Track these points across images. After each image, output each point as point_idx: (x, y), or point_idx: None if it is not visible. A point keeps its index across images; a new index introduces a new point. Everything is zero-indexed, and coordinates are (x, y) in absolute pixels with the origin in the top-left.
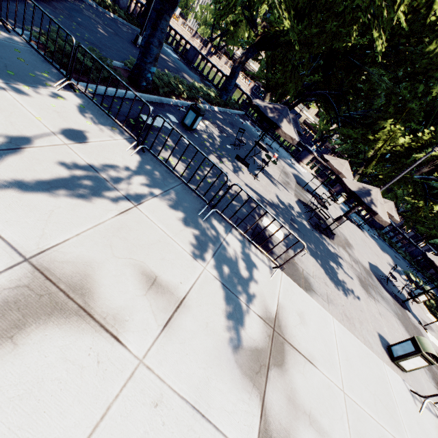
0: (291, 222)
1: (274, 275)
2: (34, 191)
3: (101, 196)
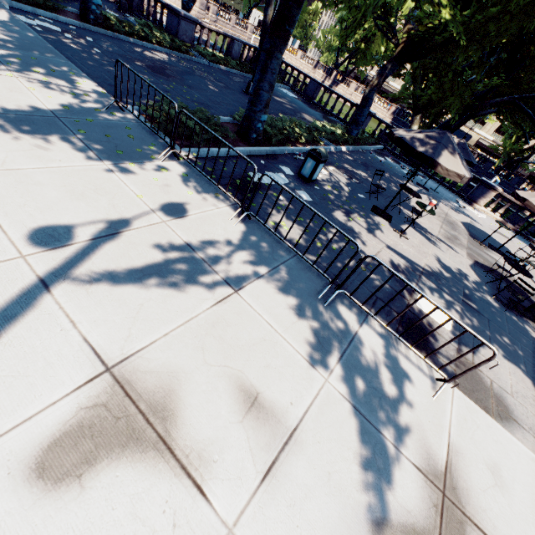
0: (465, 300)
1: (439, 393)
2: (126, 281)
3: (196, 281)
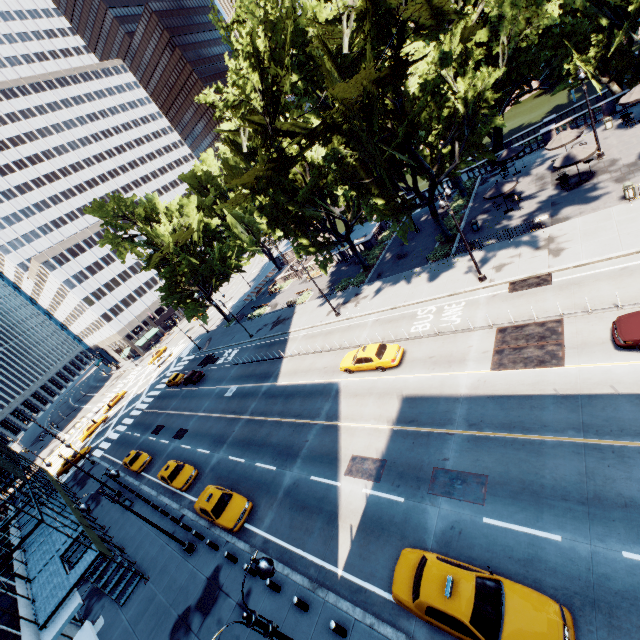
0: (552, 205)
1: (543, 231)
2: (481, 266)
3: (488, 259)
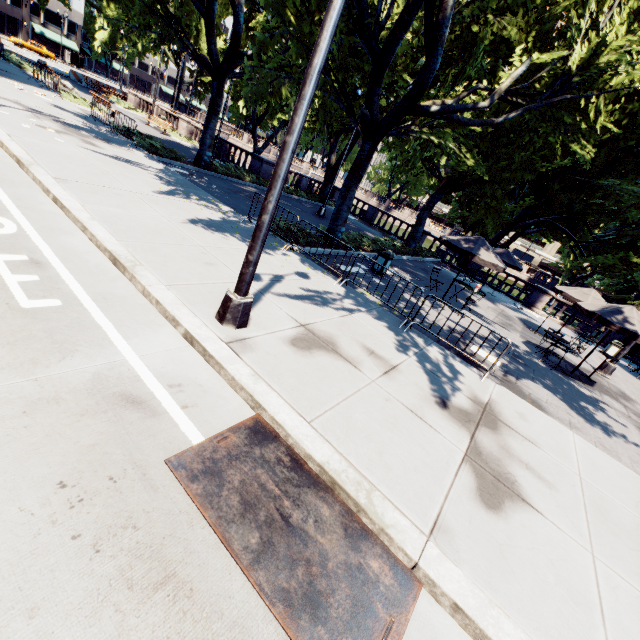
0: (514, 356)
1: (483, 378)
2: (294, 299)
3: (327, 306)
